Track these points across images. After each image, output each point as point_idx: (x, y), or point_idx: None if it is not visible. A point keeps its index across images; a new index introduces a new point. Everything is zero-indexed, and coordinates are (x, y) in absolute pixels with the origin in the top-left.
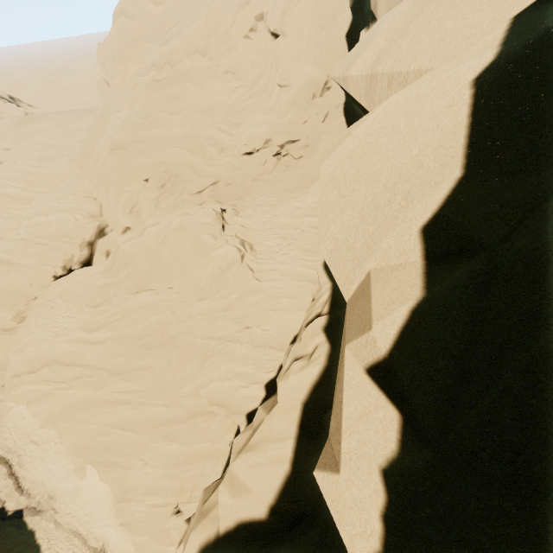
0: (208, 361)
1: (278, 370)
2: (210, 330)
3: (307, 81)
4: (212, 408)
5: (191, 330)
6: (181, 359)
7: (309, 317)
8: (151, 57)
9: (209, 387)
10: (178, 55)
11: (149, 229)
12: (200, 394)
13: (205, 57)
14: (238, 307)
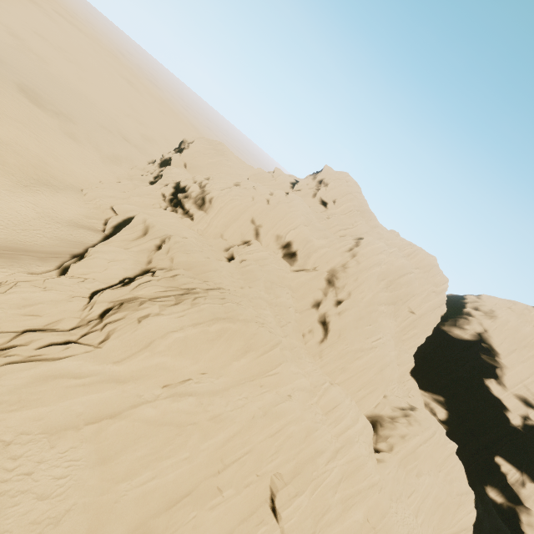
0: (460, 508)
1: (474, 499)
2: (457, 490)
3: (422, 341)
4: (461, 533)
5: (448, 493)
6: (442, 513)
7: (518, 481)
8: (384, 297)
9: (460, 522)
10: (388, 300)
11: (435, 436)
12: (452, 529)
13: (394, 306)
14: (452, 472)
